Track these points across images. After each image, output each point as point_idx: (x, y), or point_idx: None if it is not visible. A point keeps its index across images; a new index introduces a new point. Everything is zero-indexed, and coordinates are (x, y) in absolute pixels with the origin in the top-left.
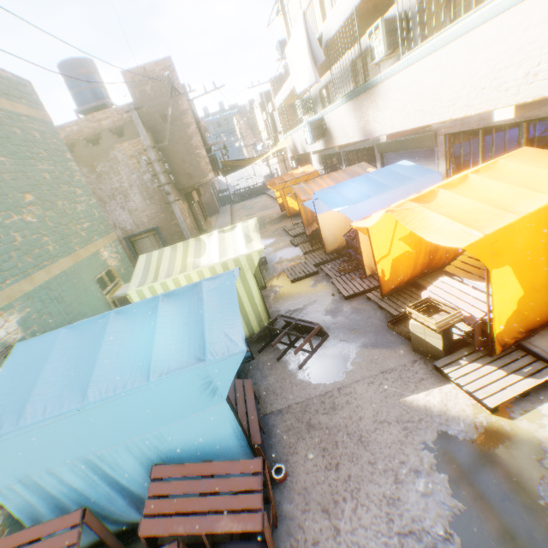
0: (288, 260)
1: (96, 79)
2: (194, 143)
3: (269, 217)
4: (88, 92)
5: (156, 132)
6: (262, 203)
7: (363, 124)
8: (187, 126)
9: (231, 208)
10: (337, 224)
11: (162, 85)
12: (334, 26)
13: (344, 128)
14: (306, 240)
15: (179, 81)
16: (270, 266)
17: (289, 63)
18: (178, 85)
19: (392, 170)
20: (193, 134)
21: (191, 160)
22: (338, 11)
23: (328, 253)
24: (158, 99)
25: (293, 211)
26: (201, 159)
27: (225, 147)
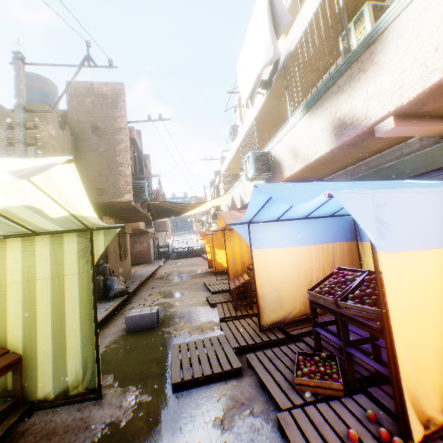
0: (191, 327)
1: (49, 95)
2: (120, 159)
3: (194, 271)
4: (33, 100)
5: (80, 139)
6: (194, 261)
7: (339, 120)
8: (118, 142)
9: (165, 262)
10: (285, 275)
11: (105, 101)
12: (298, 31)
13: (300, 148)
14: (229, 299)
15: (124, 103)
16: (156, 332)
17: (239, 73)
18: (122, 105)
19: (401, 182)
20: (121, 150)
21: (109, 175)
22: (307, 7)
23: (264, 325)
24: (96, 112)
25: (220, 267)
26: (122, 177)
27: (160, 183)
